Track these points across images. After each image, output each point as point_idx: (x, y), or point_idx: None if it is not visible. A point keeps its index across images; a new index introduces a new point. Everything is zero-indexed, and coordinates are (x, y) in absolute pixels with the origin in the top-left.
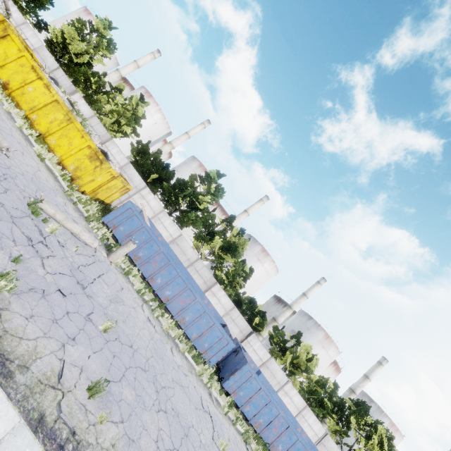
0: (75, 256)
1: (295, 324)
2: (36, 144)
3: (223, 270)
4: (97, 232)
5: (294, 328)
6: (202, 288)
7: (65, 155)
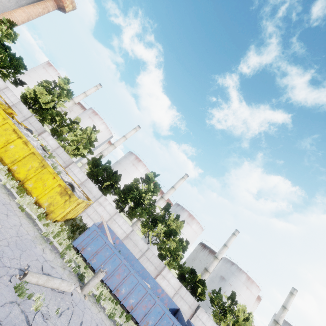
0: (57, 322)
1: (222, 270)
2: (17, 194)
3: (166, 248)
4: (70, 265)
5: (222, 274)
6: (154, 273)
7: (40, 195)
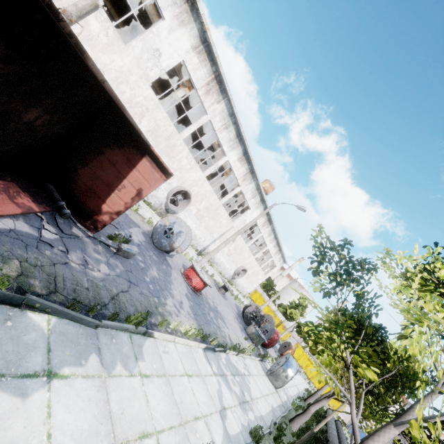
0: None
1: None
2: None
3: None
4: None
5: None
6: None
7: None
